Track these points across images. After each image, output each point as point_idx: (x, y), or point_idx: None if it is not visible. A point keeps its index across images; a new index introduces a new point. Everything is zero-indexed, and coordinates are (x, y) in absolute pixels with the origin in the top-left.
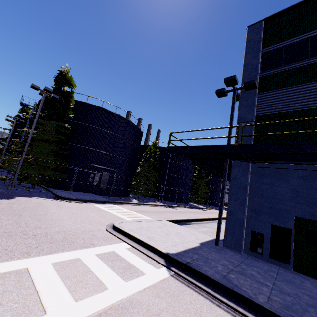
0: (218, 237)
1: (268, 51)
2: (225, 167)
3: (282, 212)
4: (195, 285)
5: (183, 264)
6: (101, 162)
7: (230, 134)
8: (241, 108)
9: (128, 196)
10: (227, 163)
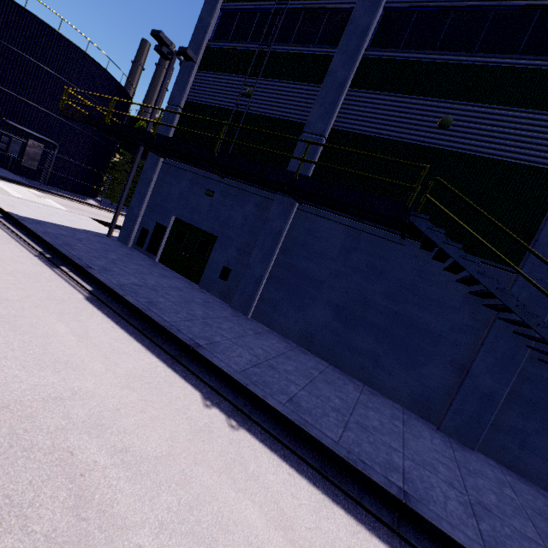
0: (110, 229)
1: (227, 10)
2: (136, 155)
3: (167, 211)
4: (8, 227)
5: (15, 219)
6: (26, 121)
7: (152, 116)
8: (176, 85)
9: (90, 197)
10: (139, 152)
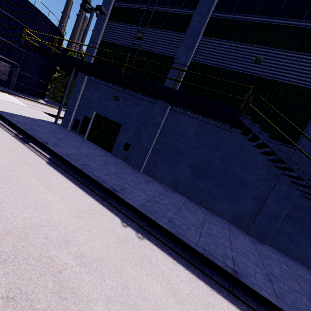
0: (56, 119)
1: None
2: (71, 74)
3: (91, 109)
4: None
5: None
6: None
7: (80, 49)
8: (95, 30)
9: (40, 98)
10: (72, 71)
